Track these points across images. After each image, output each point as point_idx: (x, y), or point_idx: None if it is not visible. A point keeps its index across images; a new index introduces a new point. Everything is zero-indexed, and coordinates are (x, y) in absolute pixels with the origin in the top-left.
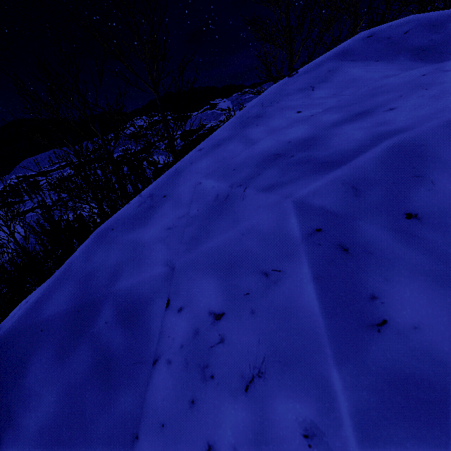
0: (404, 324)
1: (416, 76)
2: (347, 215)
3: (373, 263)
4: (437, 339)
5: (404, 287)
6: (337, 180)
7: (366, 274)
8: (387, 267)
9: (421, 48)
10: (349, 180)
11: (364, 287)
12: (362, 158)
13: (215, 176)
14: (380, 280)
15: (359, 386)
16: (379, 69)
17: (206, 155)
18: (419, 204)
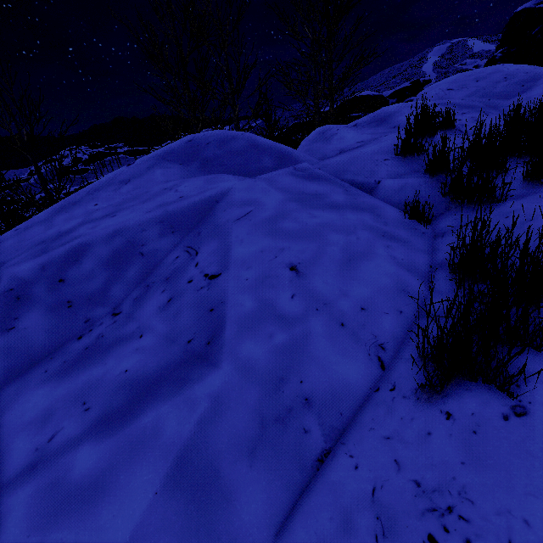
0: (22, 328)
1: (164, 188)
2: (32, 281)
3: (28, 304)
4: (32, 332)
5: (34, 313)
6: (38, 262)
7: (20, 309)
8: (33, 305)
9: (207, 159)
10: (43, 263)
11: (15, 315)
12: (57, 250)
13: (4, 254)
14: (25, 311)
15: None
16: (172, 173)
17: (16, 235)
18: (69, 274)
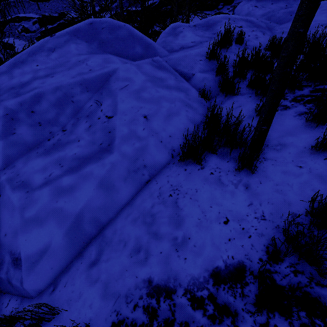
0: (19, 133)
1: (78, 61)
2: (17, 111)
3: (18, 122)
4: (24, 135)
5: (23, 127)
6: (17, 101)
7: (15, 124)
8: (21, 123)
9: (103, 40)
10: (20, 101)
11: (14, 127)
12: (26, 95)
13: None
14: (18, 126)
15: (4, 143)
16: (81, 48)
17: None
18: (36, 109)
